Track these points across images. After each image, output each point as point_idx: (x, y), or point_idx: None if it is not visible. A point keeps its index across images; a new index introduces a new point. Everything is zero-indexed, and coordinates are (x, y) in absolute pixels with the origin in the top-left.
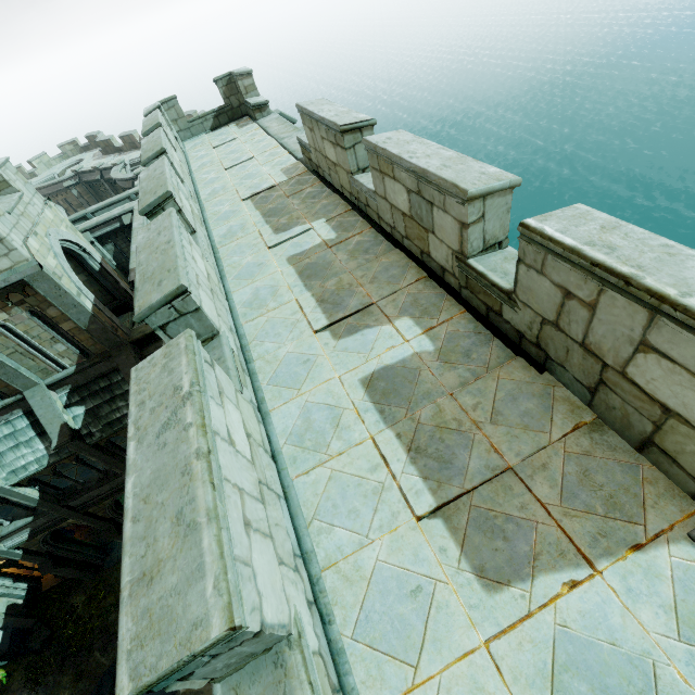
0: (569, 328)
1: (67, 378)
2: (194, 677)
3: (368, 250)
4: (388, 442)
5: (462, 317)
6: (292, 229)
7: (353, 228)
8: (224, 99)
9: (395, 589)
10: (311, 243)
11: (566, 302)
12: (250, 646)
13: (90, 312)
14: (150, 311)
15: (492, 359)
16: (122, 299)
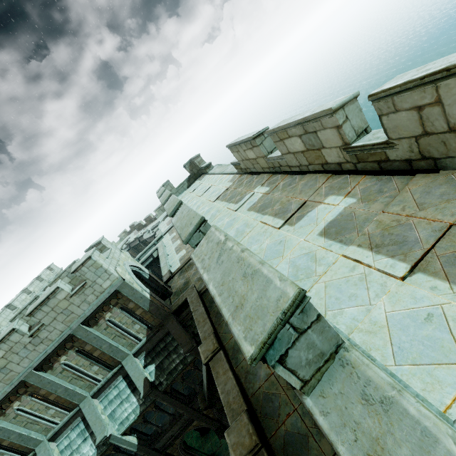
0: (434, 127)
1: (143, 346)
2: (289, 360)
3: (290, 184)
4: (354, 252)
5: (365, 179)
6: (244, 198)
7: (277, 180)
8: (190, 172)
9: (411, 322)
10: (257, 198)
11: (421, 114)
12: (317, 337)
13: (149, 299)
14: (190, 236)
15: (398, 185)
16: (162, 291)
